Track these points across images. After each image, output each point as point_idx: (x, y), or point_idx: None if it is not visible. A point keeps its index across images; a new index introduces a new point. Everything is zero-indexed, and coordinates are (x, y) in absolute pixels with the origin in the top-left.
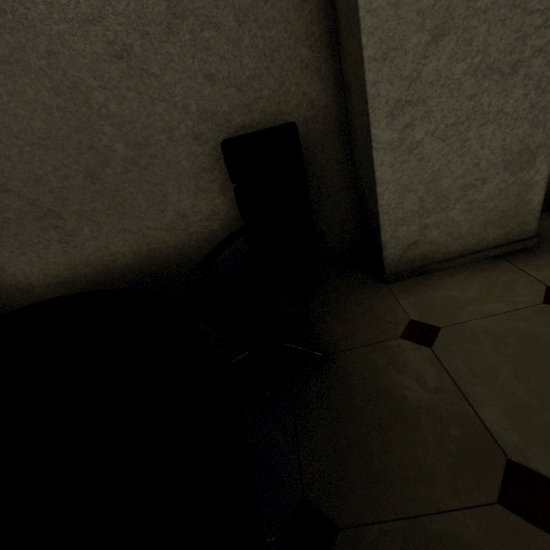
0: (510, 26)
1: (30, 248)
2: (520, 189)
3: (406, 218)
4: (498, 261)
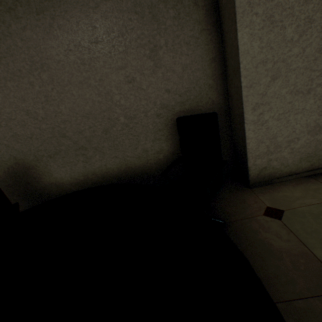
0: (305, 75)
1: (68, 164)
2: (316, 143)
3: (260, 155)
4: (309, 178)
